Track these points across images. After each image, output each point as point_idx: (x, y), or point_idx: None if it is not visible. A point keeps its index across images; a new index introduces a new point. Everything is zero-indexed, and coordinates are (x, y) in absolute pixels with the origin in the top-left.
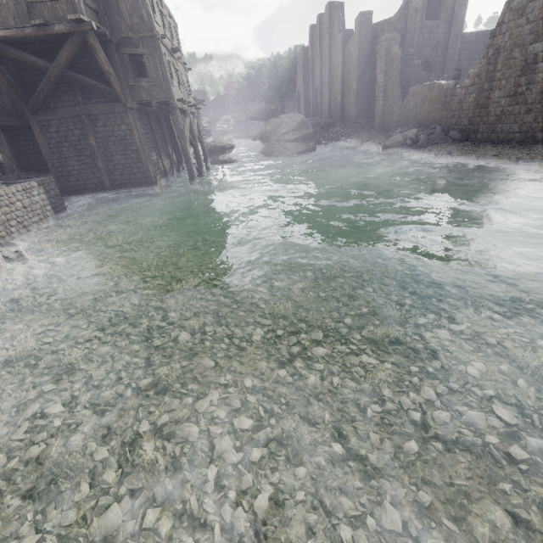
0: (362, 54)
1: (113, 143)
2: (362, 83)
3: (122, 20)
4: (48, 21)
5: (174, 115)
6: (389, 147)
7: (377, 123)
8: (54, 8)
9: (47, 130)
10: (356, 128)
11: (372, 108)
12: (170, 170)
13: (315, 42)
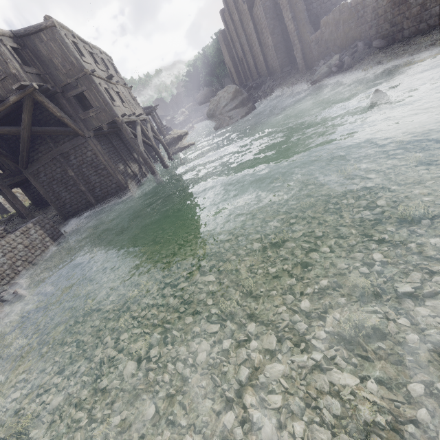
0: (268, 12)
1: (86, 169)
2: (276, 37)
3: (59, 72)
4: (4, 97)
5: (122, 129)
6: (316, 81)
7: (300, 65)
8: (4, 85)
9: (39, 176)
10: (284, 77)
11: (292, 54)
12: (139, 172)
13: (228, 22)
